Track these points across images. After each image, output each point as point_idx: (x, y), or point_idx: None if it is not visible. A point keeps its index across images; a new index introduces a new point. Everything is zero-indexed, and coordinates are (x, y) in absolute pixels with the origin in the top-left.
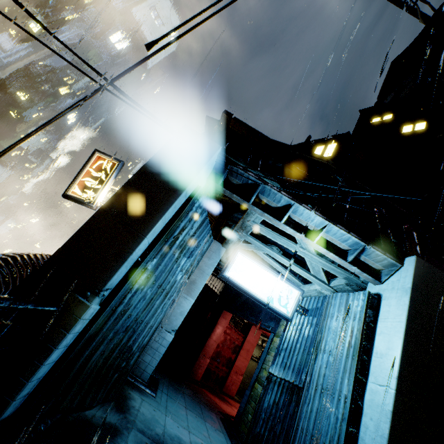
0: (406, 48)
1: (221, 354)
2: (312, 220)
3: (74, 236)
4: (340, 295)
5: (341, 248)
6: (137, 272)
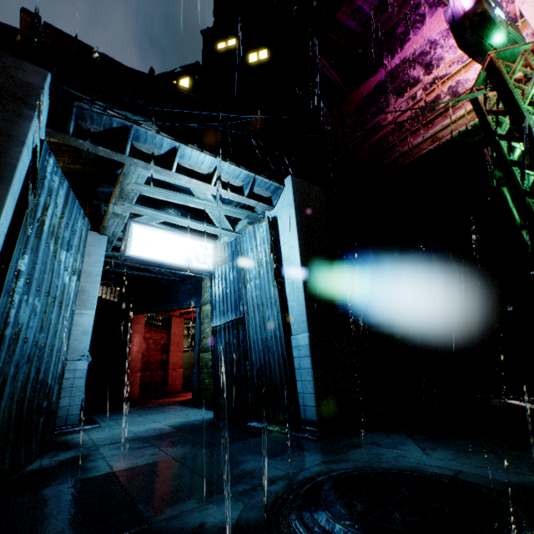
0: None
1: (151, 362)
2: (203, 162)
3: None
4: (248, 230)
5: (237, 186)
6: (10, 278)
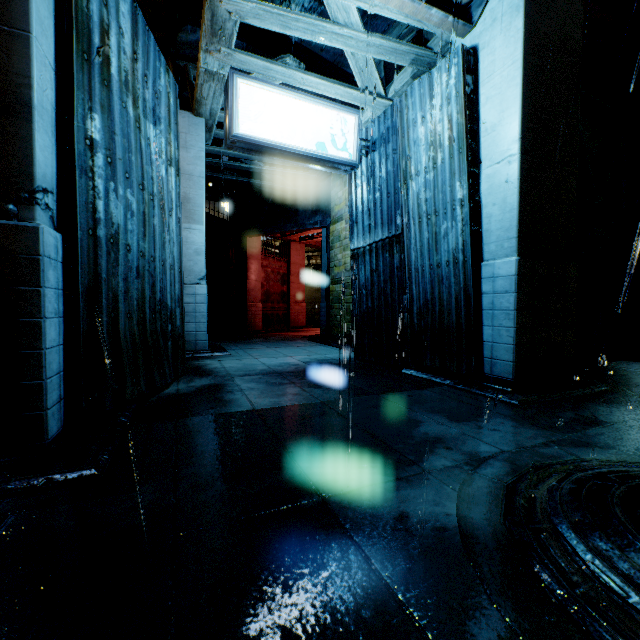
0: None
1: (271, 293)
2: None
3: None
4: (419, 83)
5: None
6: (80, 149)
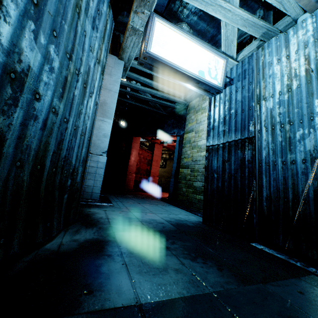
0: None
1: (141, 169)
2: None
3: None
4: (275, 39)
5: None
6: None
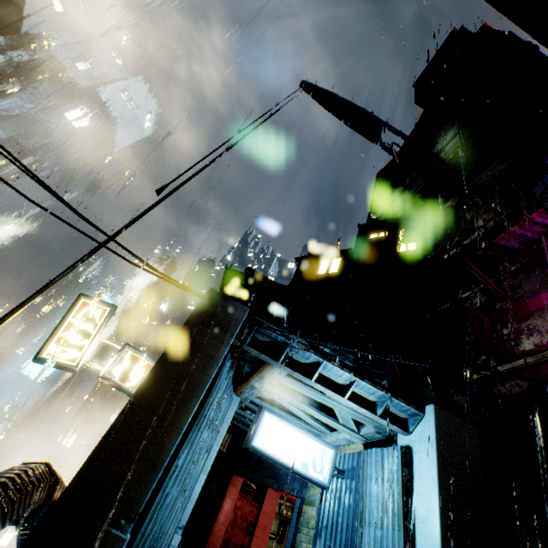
0: (388, 166)
1: (231, 542)
2: (341, 375)
3: (100, 446)
4: (375, 451)
5: (369, 399)
6: (170, 474)
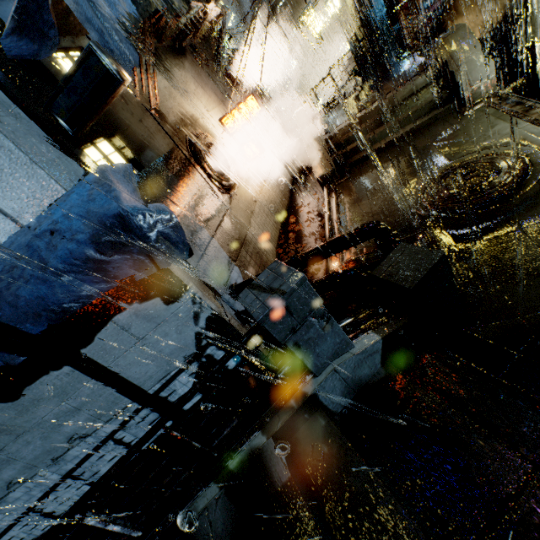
0: None
1: None
2: None
3: (360, 19)
4: None
5: None
6: (374, 6)
